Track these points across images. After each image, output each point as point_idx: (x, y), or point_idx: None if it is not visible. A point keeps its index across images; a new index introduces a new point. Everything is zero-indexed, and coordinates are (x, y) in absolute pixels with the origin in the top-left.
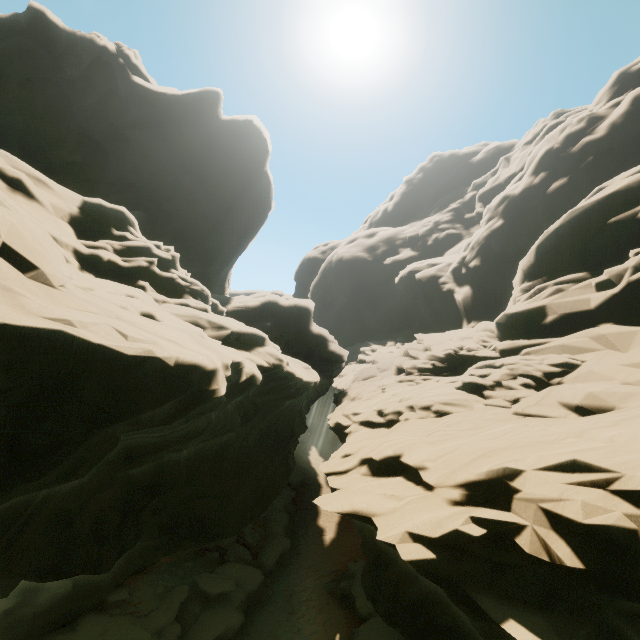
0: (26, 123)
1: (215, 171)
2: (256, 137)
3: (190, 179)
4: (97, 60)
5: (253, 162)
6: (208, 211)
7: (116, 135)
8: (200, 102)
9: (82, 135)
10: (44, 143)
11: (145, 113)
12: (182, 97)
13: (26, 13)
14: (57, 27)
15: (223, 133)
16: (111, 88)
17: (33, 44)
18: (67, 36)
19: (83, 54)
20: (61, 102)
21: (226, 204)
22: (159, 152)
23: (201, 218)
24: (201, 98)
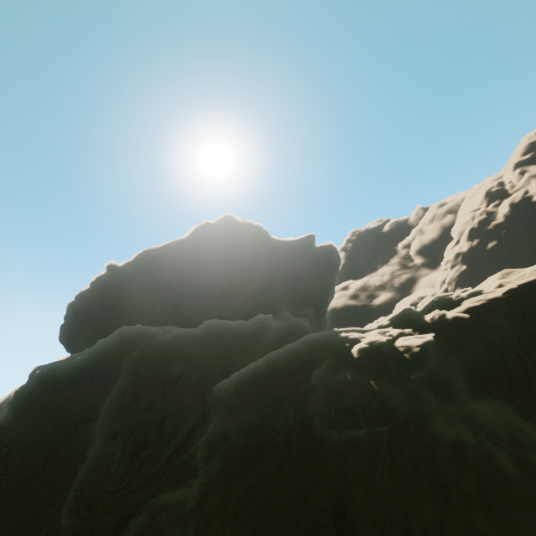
0: (243, 273)
1: (320, 274)
2: (335, 252)
3: (309, 282)
4: (259, 233)
5: (335, 265)
6: (321, 298)
7: (275, 268)
8: (308, 241)
9: (263, 272)
10: (249, 282)
11: (284, 253)
12: (298, 241)
13: (224, 219)
14: (238, 222)
15: (320, 254)
16: (268, 245)
17: (240, 234)
18: (241, 224)
19: (248, 231)
20: (254, 258)
21: (327, 291)
22: (292, 271)
23: (319, 303)
24: (308, 239)
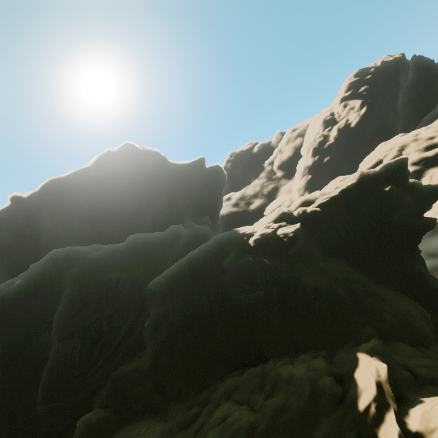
0: (149, 194)
1: (211, 190)
2: (221, 171)
3: (204, 196)
4: (159, 158)
5: (222, 181)
6: (213, 208)
7: (175, 187)
8: (199, 163)
9: (166, 192)
10: (155, 201)
11: (182, 174)
12: (192, 163)
13: (125, 147)
14: (138, 149)
15: (210, 173)
16: (167, 168)
17: (142, 160)
18: (141, 151)
19: (149, 157)
20: (157, 180)
21: (218, 202)
22: (189, 189)
23: (213, 212)
24: (199, 162)
